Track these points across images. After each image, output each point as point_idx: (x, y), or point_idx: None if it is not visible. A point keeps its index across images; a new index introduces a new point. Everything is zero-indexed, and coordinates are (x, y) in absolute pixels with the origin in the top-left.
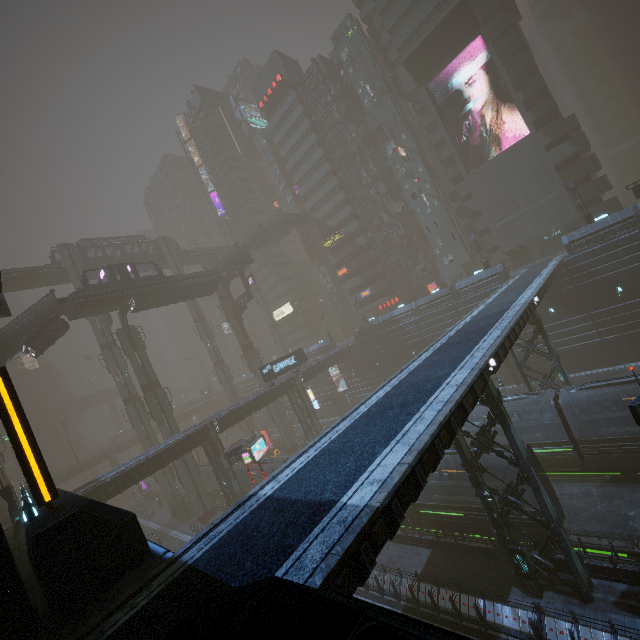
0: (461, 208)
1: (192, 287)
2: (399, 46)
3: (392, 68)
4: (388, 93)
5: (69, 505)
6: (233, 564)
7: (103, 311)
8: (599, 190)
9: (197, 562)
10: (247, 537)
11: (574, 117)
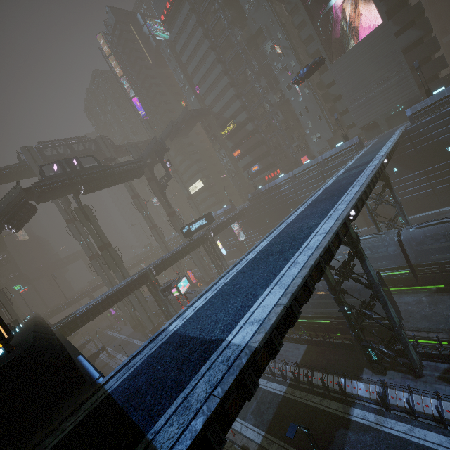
0: (326, 94)
1: (125, 173)
2: None
3: None
4: None
5: (19, 348)
6: (138, 397)
7: (61, 195)
8: (437, 68)
9: (114, 391)
10: (152, 370)
11: (420, 4)
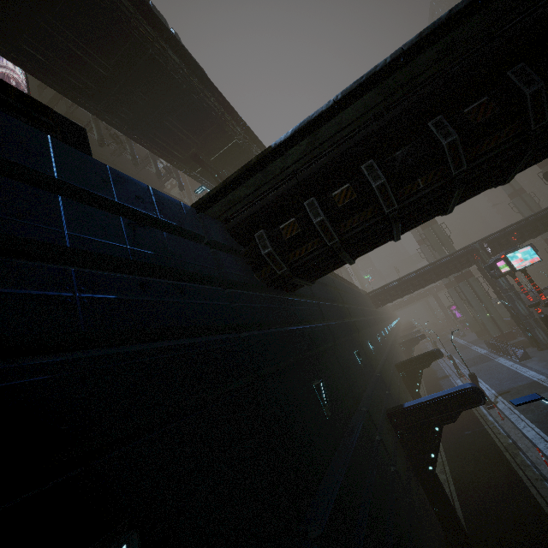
0: None
1: None
2: None
3: None
4: None
5: None
6: None
7: None
8: None
9: None
10: None
11: None
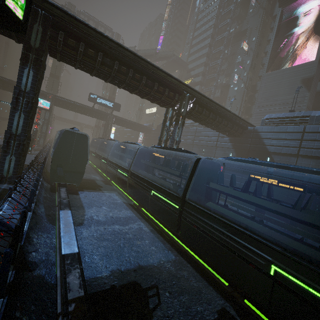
0: (252, 96)
1: None
2: None
3: None
4: (264, 9)
5: None
6: None
7: None
8: None
9: None
10: None
11: None
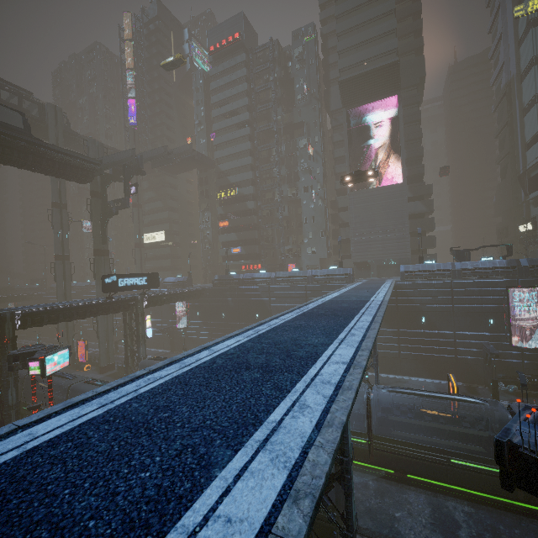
0: (336, 215)
1: (62, 164)
2: (341, 67)
3: (328, 84)
4: (318, 100)
5: None
6: None
7: None
8: (428, 245)
9: None
10: None
11: (431, 187)
